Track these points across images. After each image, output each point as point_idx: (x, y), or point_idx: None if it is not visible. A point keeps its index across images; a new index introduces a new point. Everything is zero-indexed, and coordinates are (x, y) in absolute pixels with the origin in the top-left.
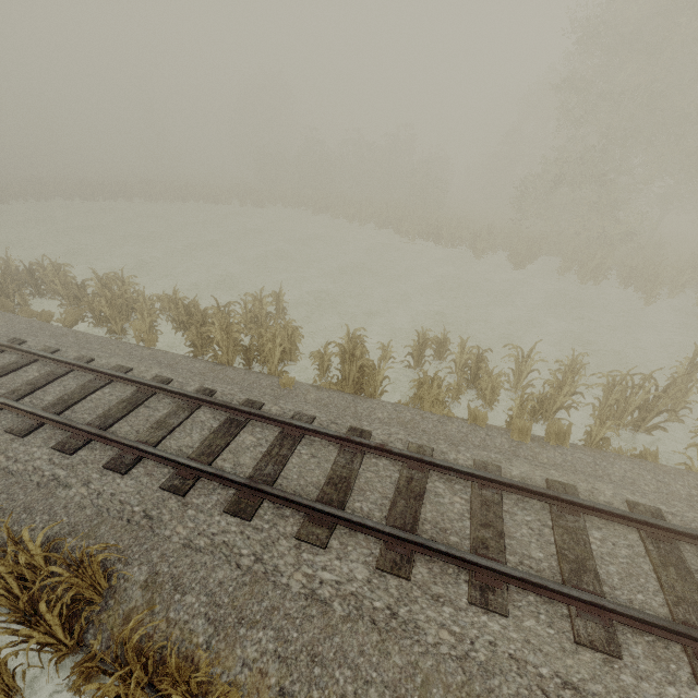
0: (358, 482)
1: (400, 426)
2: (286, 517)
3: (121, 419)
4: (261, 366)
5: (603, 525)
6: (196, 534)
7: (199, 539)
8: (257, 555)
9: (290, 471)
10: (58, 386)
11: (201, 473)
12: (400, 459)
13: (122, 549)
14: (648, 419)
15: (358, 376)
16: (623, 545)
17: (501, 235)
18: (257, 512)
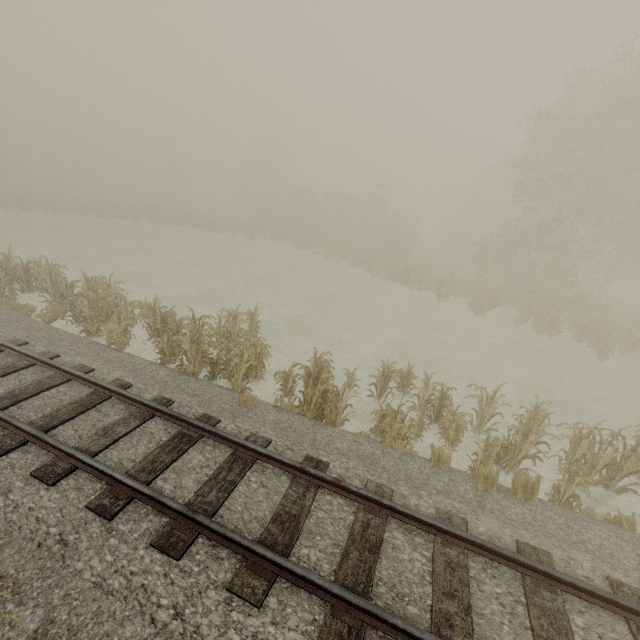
0: (308, 522)
1: (359, 460)
2: (220, 559)
3: (67, 421)
4: (225, 381)
5: (585, 608)
6: (113, 572)
7: (114, 578)
8: (178, 608)
9: (235, 501)
10: (13, 379)
11: (135, 493)
12: (357, 499)
13: (21, 582)
14: (617, 479)
15: (320, 401)
16: (611, 639)
17: (462, 283)
18: (189, 548)
